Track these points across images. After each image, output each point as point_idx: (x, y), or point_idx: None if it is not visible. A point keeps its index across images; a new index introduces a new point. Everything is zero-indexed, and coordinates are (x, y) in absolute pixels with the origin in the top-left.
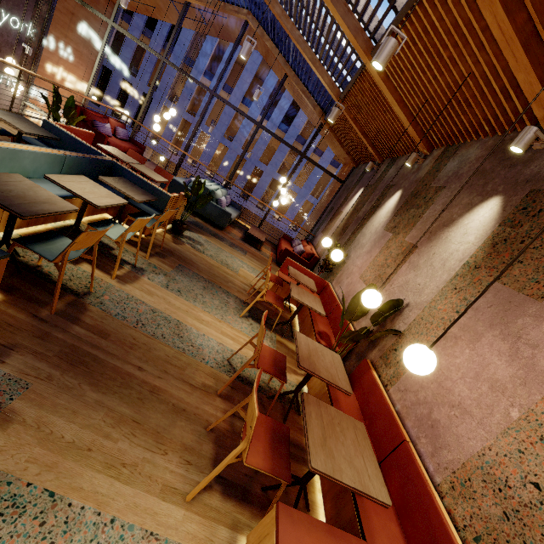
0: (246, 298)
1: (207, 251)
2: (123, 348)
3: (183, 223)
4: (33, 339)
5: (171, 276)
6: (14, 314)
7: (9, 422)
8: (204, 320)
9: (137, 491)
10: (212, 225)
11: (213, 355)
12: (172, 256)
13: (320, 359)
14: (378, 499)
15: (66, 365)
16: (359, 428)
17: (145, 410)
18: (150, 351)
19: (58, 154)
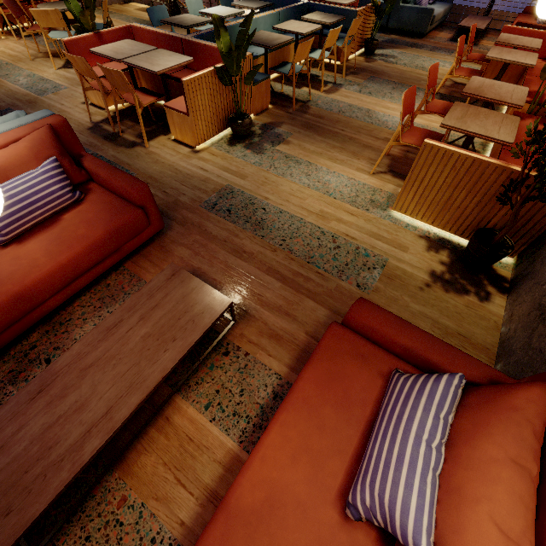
0: (440, 90)
1: (400, 61)
2: (332, 123)
3: (373, 40)
4: (289, 120)
5: (363, 85)
6: (278, 112)
7: (289, 143)
8: (390, 107)
9: (344, 167)
10: (409, 37)
11: (396, 125)
12: (364, 72)
13: (492, 90)
14: (499, 139)
15: (305, 128)
16: (510, 119)
17: (347, 145)
18: (348, 124)
19: (274, 12)
